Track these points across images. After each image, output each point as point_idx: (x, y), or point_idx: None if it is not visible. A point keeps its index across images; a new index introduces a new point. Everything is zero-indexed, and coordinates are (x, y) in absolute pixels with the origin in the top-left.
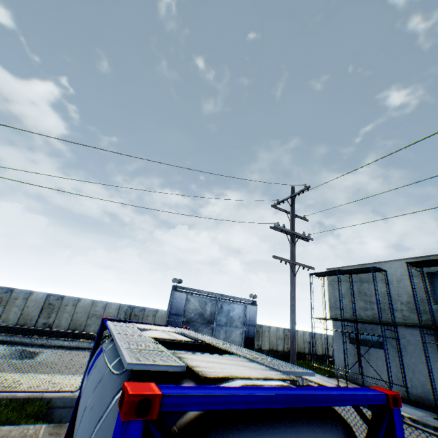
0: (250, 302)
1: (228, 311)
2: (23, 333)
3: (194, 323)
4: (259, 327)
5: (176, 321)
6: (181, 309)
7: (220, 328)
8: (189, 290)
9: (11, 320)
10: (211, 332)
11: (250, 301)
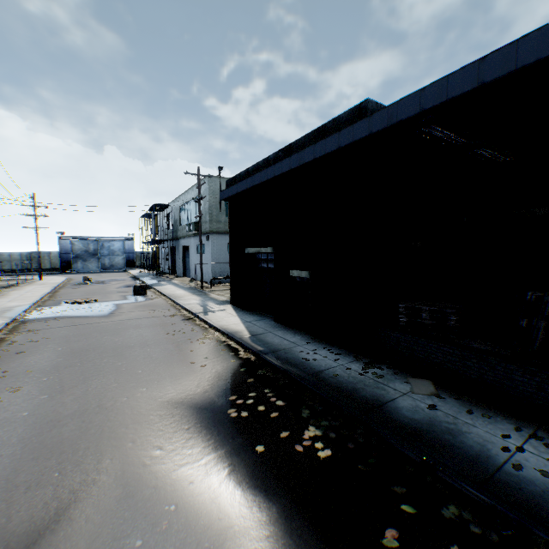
0: (128, 239)
1: (110, 246)
2: None
3: (82, 257)
4: (139, 253)
5: (68, 257)
6: (70, 250)
7: (105, 257)
8: (73, 238)
9: None
10: (98, 260)
11: (129, 238)
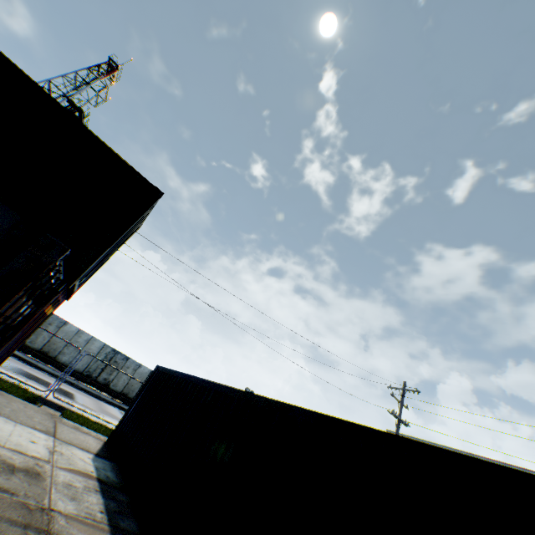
0: None
1: None
2: (124, 401)
3: None
4: None
5: None
6: None
7: None
8: None
9: (119, 386)
10: None
11: None
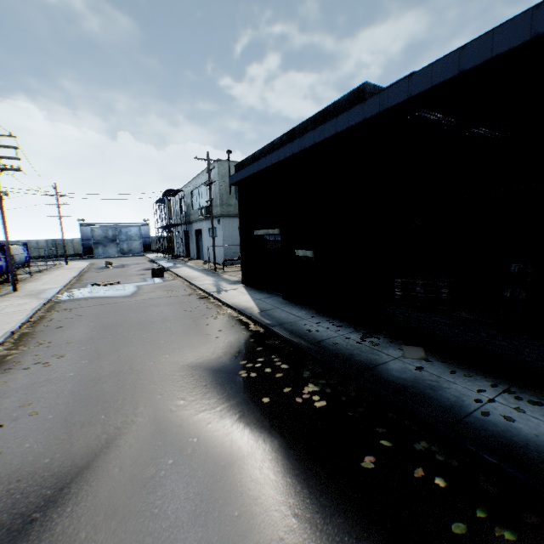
0: (144, 224)
1: (127, 232)
2: None
3: (102, 242)
4: (155, 238)
5: (90, 243)
6: (90, 236)
7: (123, 242)
8: (93, 224)
9: None
10: (117, 245)
11: (145, 223)
